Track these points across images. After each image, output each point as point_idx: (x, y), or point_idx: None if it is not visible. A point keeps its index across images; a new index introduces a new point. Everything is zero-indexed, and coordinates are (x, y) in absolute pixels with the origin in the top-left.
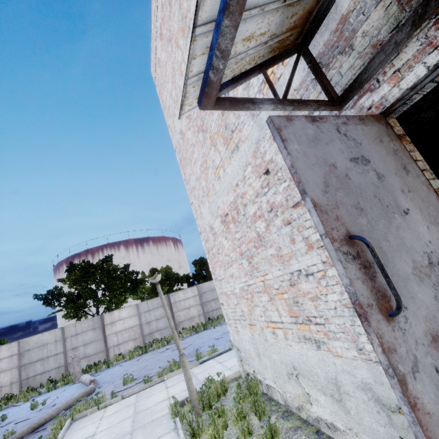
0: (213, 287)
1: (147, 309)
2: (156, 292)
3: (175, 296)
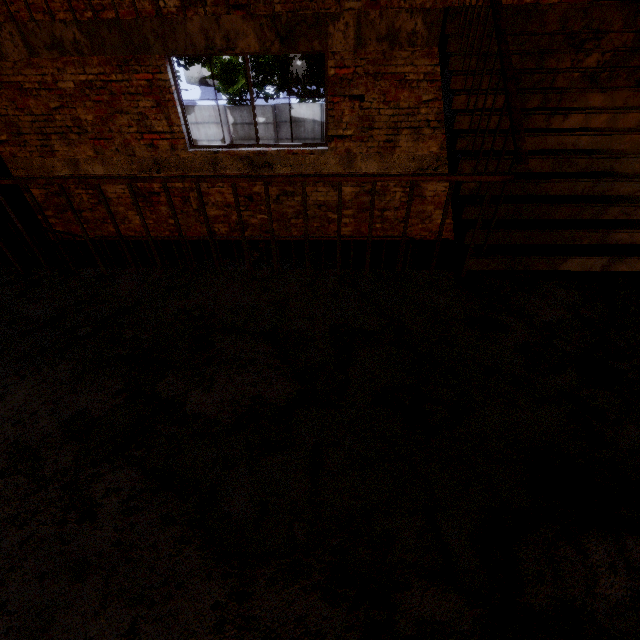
0: (302, 118)
1: (194, 119)
2: (233, 79)
3: (235, 114)
